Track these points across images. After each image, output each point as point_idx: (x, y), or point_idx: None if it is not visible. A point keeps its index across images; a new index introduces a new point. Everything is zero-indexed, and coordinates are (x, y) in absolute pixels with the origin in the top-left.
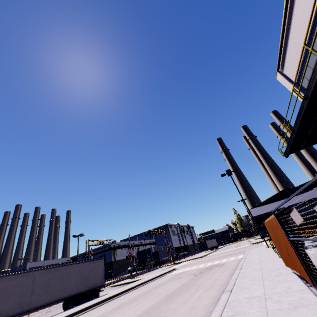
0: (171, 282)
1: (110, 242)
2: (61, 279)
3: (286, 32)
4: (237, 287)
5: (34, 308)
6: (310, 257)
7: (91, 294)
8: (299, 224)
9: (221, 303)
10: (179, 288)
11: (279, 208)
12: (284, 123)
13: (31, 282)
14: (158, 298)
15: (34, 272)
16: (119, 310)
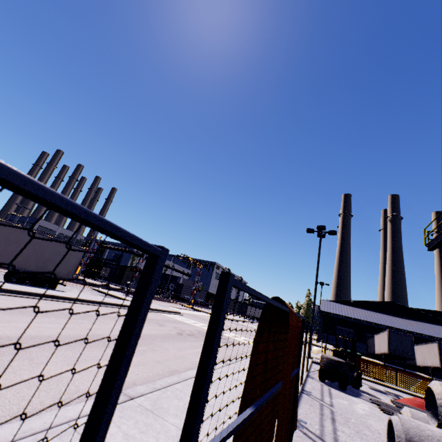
0: None
1: None
2: (5, 241)
3: None
4: (155, 396)
5: None
6: (348, 420)
7: (45, 281)
8: (379, 353)
9: (45, 420)
10: None
11: (365, 320)
12: None
13: None
14: (78, 332)
15: None
16: (15, 314)
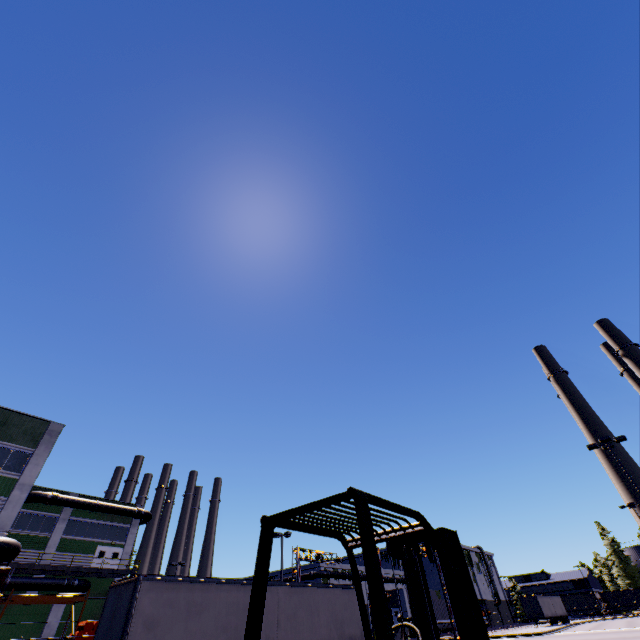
0: None
1: (331, 560)
2: (309, 611)
3: None
4: None
5: None
6: None
7: None
8: None
9: None
10: None
11: None
12: None
13: (275, 604)
14: None
15: (278, 588)
16: None
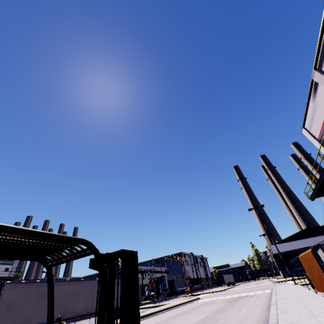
0: (207, 305)
1: None
2: None
3: (311, 103)
4: (279, 303)
5: (94, 313)
6: None
7: None
8: None
9: (273, 308)
10: (220, 308)
11: (303, 247)
12: (310, 174)
13: (92, 289)
14: (207, 313)
15: (94, 281)
16: (175, 318)
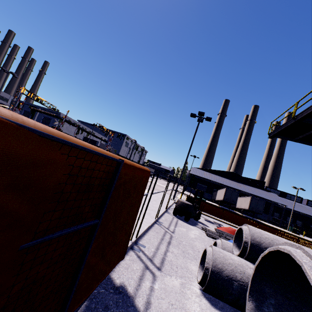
0: None
1: (52, 108)
2: None
3: None
4: None
5: None
6: (180, 243)
7: None
8: (217, 200)
9: None
10: None
11: (215, 181)
12: None
13: None
14: None
15: None
16: None
